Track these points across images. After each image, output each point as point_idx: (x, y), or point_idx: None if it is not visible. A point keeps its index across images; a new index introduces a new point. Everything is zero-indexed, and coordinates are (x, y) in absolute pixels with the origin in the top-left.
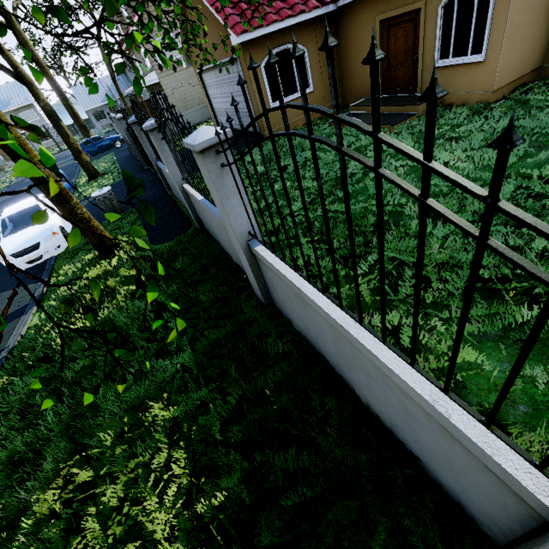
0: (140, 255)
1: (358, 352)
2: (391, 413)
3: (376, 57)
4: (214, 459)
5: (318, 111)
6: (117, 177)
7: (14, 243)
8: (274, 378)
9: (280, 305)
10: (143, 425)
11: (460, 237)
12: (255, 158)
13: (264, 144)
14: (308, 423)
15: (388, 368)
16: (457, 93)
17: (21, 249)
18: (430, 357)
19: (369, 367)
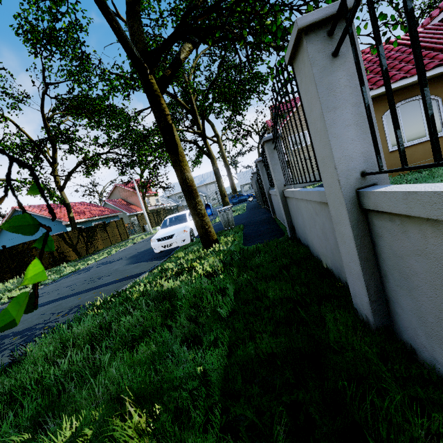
0: (229, 249)
1: None
2: None
3: None
4: None
5: None
6: (242, 212)
7: (162, 232)
8: None
9: (418, 333)
10: None
11: None
12: None
13: None
14: None
15: None
16: None
17: (163, 236)
18: None
19: None
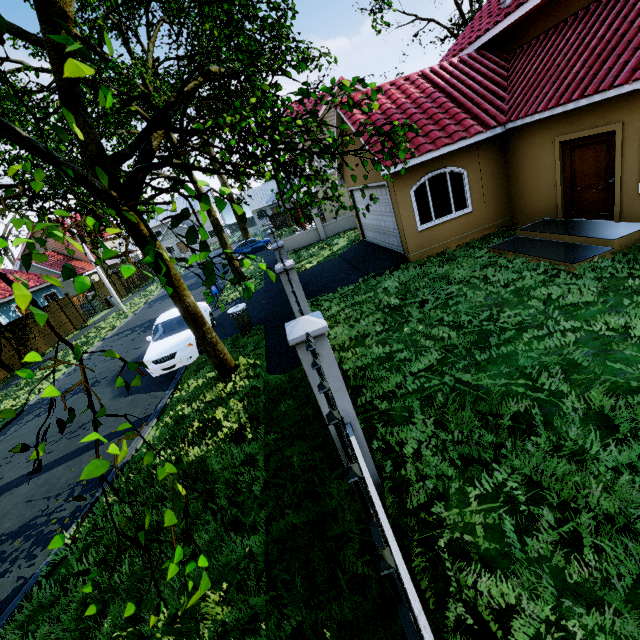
0: (252, 385)
1: None
2: None
3: (348, 479)
4: None
5: None
6: (259, 283)
7: (158, 349)
8: (340, 615)
9: None
10: (196, 615)
11: None
12: (391, 285)
13: (406, 267)
14: None
15: None
16: None
17: (161, 356)
18: None
19: None
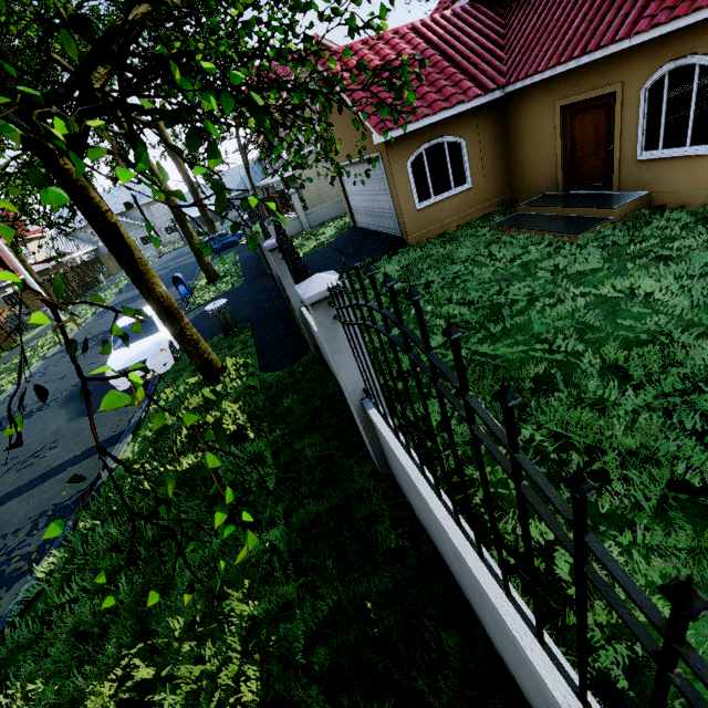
0: (246, 385)
1: (481, 590)
2: (528, 687)
3: (452, 336)
4: (290, 690)
5: (411, 340)
6: (237, 281)
7: (122, 358)
8: (379, 586)
9: (399, 481)
10: (218, 617)
11: (660, 414)
12: (392, 269)
13: (406, 251)
14: (417, 664)
15: (512, 633)
16: (672, 192)
17: (127, 365)
18: (596, 603)
19: (494, 615)
